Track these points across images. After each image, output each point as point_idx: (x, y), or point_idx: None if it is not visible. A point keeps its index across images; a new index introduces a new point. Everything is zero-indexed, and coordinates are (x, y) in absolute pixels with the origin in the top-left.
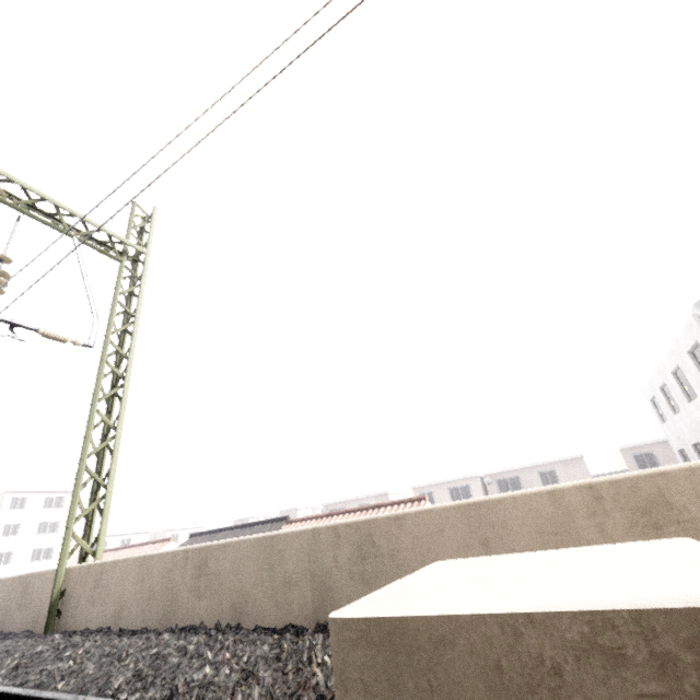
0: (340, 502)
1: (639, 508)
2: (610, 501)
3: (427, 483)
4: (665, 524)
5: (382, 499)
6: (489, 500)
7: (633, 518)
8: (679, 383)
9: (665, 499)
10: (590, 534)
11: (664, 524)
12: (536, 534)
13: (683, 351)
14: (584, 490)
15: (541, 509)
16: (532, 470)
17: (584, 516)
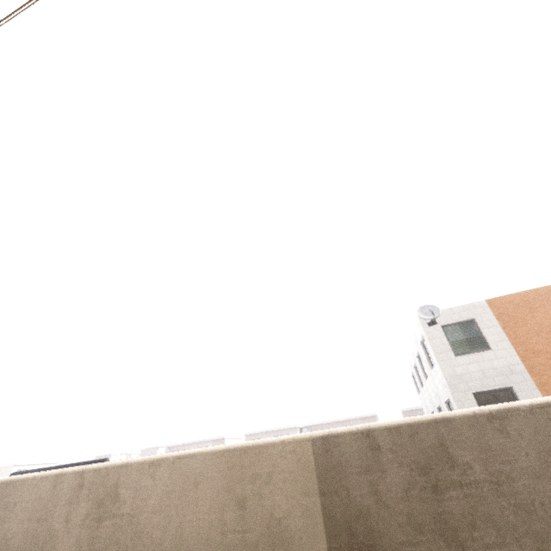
0: (183, 444)
1: (99, 498)
2: (86, 489)
3: (257, 431)
4: (106, 517)
5: (219, 443)
6: (18, 479)
7: (91, 509)
8: (421, 364)
9: (117, 491)
10: (59, 523)
11: (105, 517)
12: (27, 519)
13: (418, 341)
14: (77, 476)
15: (44, 492)
16: (339, 424)
17: (64, 504)
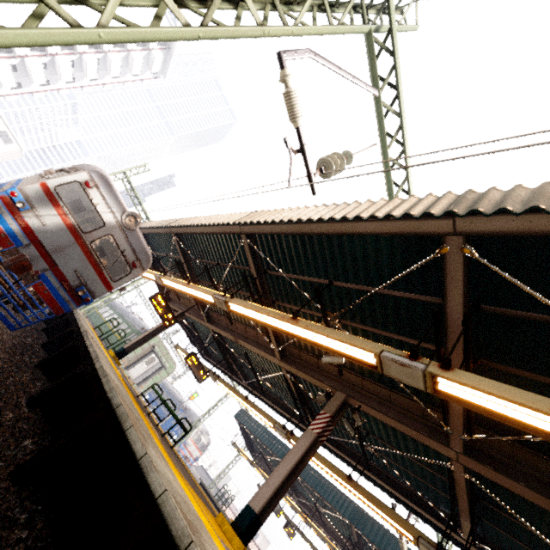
0: None
1: None
2: None
3: None
4: None
5: (266, 542)
6: None
7: None
8: None
9: None
10: None
11: None
12: None
13: None
14: None
15: None
16: None
17: None
